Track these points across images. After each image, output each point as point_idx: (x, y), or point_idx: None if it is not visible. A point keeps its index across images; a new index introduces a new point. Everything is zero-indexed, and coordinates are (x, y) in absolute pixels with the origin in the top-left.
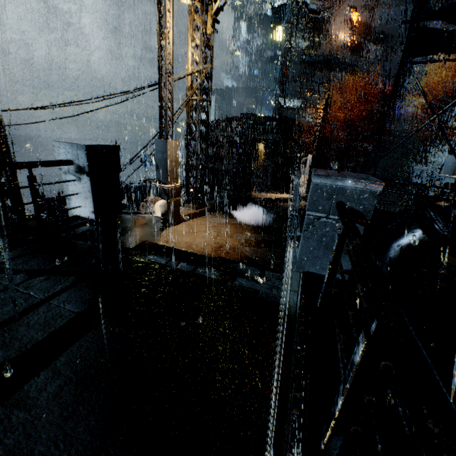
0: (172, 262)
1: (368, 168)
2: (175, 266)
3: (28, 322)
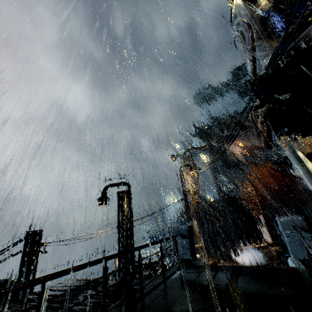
0: None
1: (298, 213)
2: None
3: (218, 278)
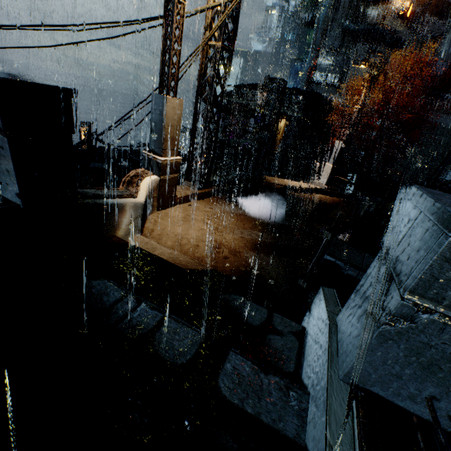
0: (129, 300)
1: None
2: (130, 312)
3: None
